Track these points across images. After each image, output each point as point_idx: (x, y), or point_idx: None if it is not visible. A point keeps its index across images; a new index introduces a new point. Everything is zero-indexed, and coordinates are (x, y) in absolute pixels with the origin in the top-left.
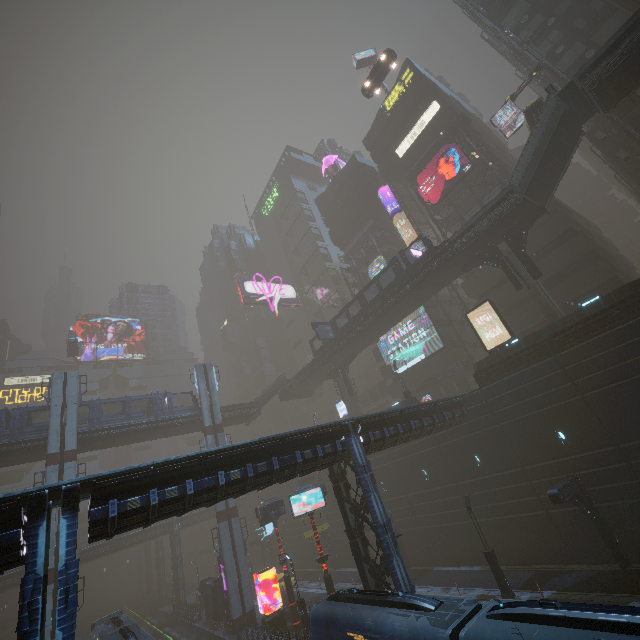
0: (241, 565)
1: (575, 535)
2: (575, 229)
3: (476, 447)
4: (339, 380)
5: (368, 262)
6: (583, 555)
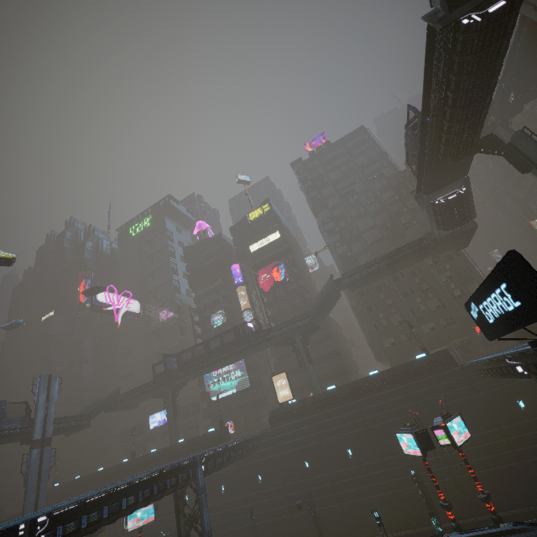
0: None
1: (304, 530)
2: (331, 335)
3: (261, 469)
4: (168, 401)
5: (213, 311)
6: None
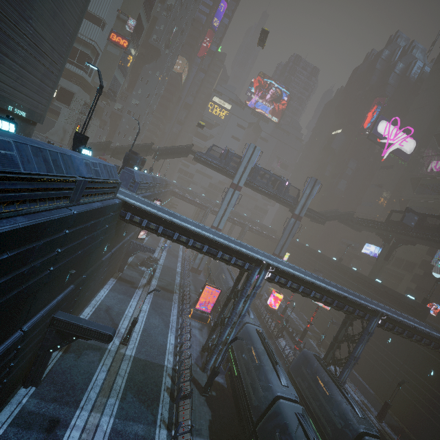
0: None
1: None
2: None
3: (439, 370)
4: (386, 246)
5: None
6: None
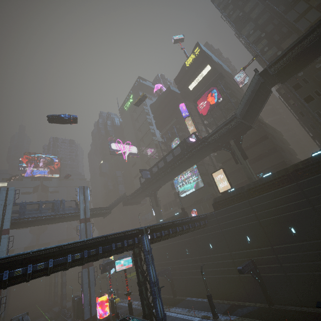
0: (92, 291)
1: (251, 288)
2: (267, 135)
3: (210, 240)
4: (152, 198)
5: (171, 140)
6: (254, 298)
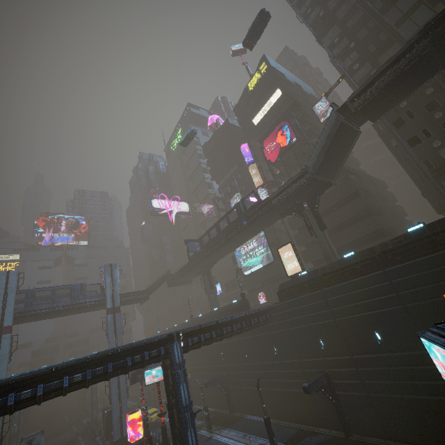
0: (123, 404)
1: (325, 409)
2: (359, 192)
3: (275, 341)
4: (204, 278)
5: (231, 196)
6: (328, 423)
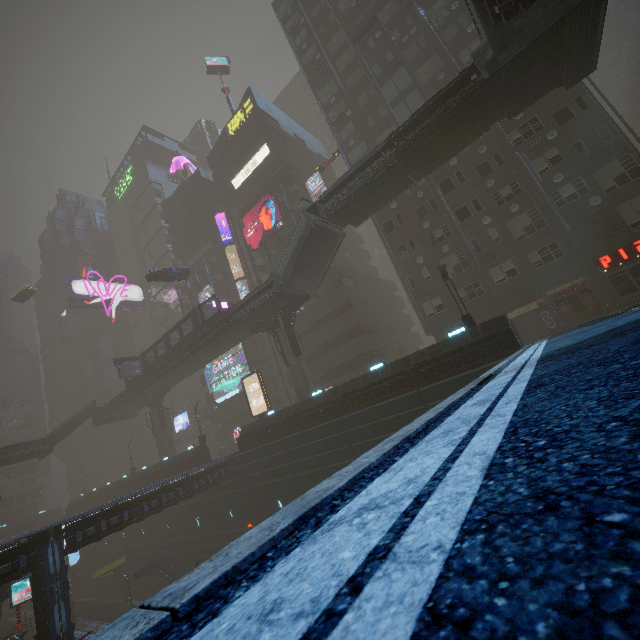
0: None
1: None
2: (352, 303)
3: (232, 504)
4: (152, 412)
5: (200, 288)
6: None
